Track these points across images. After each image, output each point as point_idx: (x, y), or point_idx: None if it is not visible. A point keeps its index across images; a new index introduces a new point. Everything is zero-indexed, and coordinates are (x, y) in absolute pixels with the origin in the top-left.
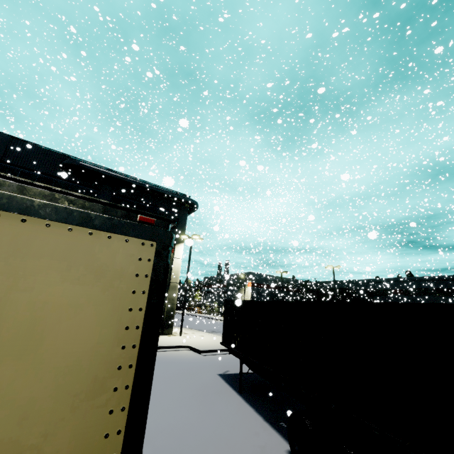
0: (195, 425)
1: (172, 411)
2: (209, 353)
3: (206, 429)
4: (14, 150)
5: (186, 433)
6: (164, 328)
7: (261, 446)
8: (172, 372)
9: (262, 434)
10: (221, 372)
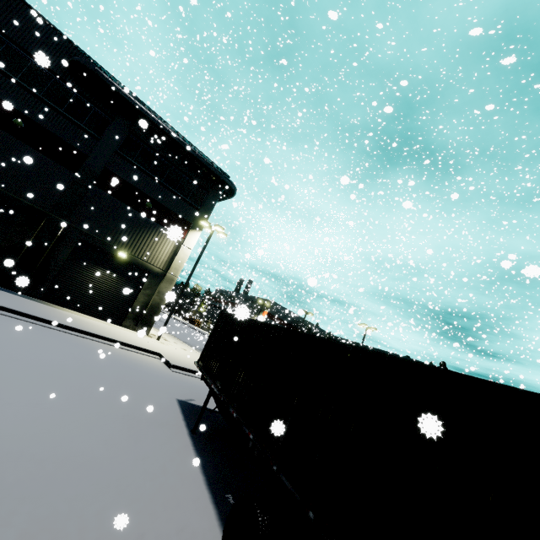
0: (96, 461)
1: (76, 428)
2: (181, 371)
3: (109, 472)
4: (6, 9)
5: (73, 470)
6: (141, 325)
7: (179, 526)
8: (117, 376)
9: (192, 506)
10: (184, 398)
